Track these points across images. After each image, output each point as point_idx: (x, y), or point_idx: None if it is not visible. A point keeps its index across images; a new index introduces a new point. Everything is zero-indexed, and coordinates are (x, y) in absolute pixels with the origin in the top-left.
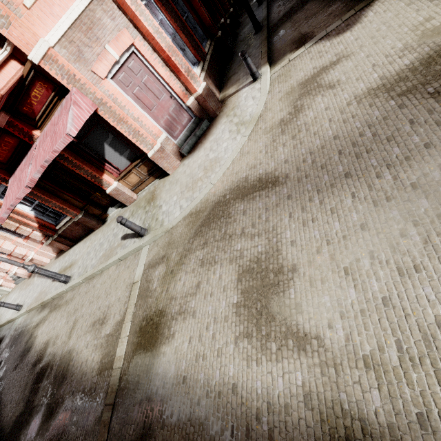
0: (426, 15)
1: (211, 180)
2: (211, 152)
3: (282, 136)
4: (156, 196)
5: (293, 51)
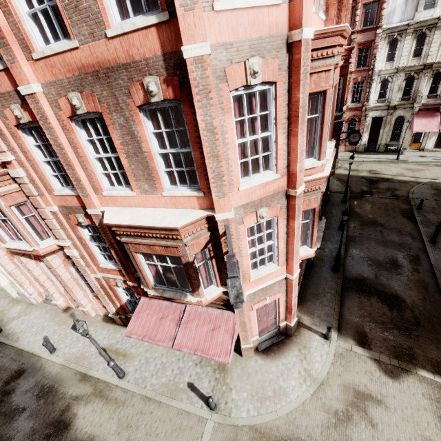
0: (430, 435)
1: (277, 409)
2: (281, 378)
3: (334, 429)
4: (227, 368)
5: (355, 341)
